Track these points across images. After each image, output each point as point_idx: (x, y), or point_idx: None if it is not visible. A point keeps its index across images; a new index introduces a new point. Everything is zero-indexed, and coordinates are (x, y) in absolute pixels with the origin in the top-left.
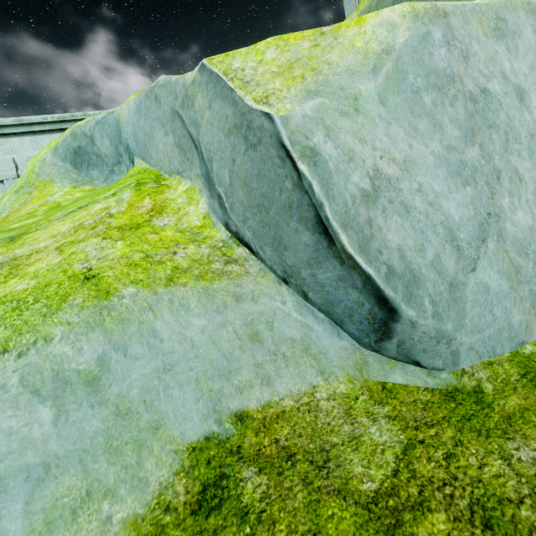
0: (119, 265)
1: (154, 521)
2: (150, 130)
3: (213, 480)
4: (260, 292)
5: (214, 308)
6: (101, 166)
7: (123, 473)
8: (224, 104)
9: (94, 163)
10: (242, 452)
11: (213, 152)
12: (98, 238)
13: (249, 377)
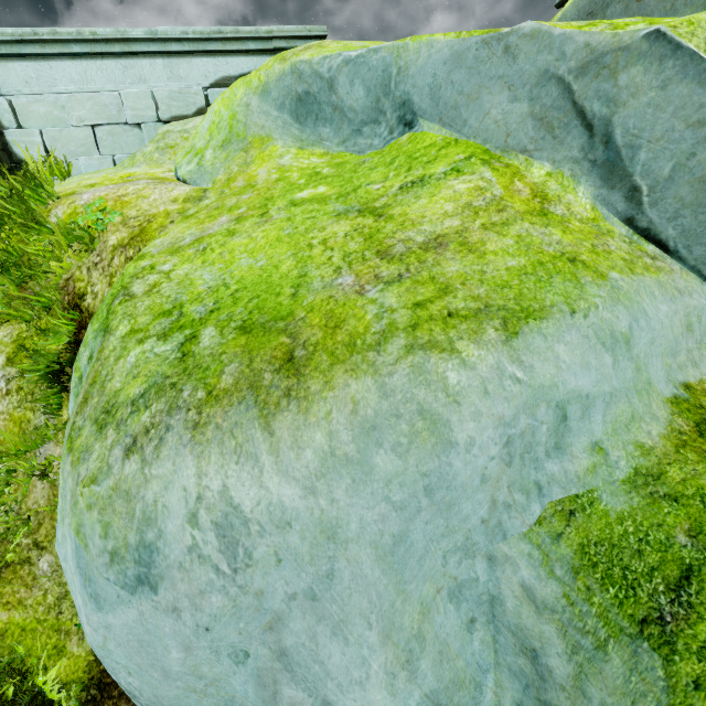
0: (583, 252)
1: (676, 438)
2: (476, 89)
3: (699, 421)
4: (691, 289)
5: (669, 298)
6: (339, 123)
7: (644, 408)
8: (703, 91)
9: (325, 118)
10: (705, 408)
11: (648, 139)
12: (525, 222)
13: (683, 359)
